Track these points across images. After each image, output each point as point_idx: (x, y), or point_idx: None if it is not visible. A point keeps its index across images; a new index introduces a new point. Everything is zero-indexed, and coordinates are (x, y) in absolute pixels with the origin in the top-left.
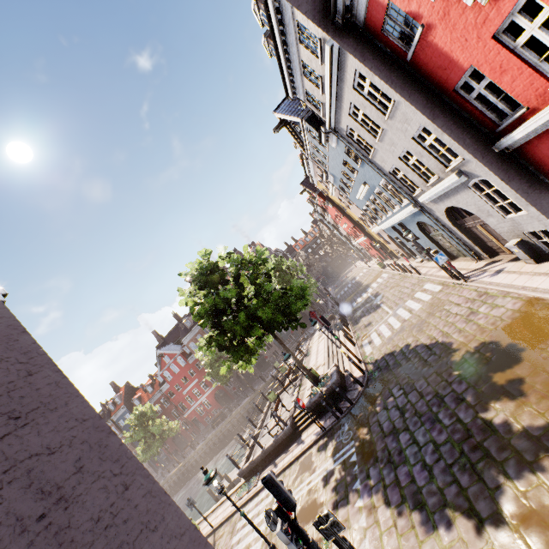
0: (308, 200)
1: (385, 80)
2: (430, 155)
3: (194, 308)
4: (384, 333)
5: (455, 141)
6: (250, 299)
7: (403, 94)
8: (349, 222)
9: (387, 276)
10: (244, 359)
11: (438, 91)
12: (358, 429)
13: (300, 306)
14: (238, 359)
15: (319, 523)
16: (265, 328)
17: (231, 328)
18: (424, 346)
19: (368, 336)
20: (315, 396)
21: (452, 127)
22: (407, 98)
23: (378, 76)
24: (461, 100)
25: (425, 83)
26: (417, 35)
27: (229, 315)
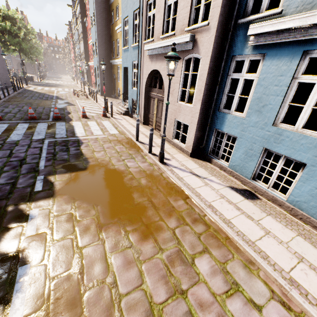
0: (68, 29)
1: (83, 38)
2: (83, 56)
3: (1, 22)
4: (53, 82)
5: (85, 57)
6: (20, 38)
7: (84, 43)
8: (74, 55)
9: (70, 80)
10: (3, 50)
11: (88, 48)
12: (32, 83)
13: (36, 54)
14: (4, 48)
15: (24, 72)
16: (19, 49)
17: (10, 39)
18: (58, 84)
19: (49, 81)
20: (22, 76)
21: (86, 55)
22: (84, 44)
23: (83, 36)
24: (89, 53)
25: (88, 45)
26: (88, 39)
27: (13, 35)
